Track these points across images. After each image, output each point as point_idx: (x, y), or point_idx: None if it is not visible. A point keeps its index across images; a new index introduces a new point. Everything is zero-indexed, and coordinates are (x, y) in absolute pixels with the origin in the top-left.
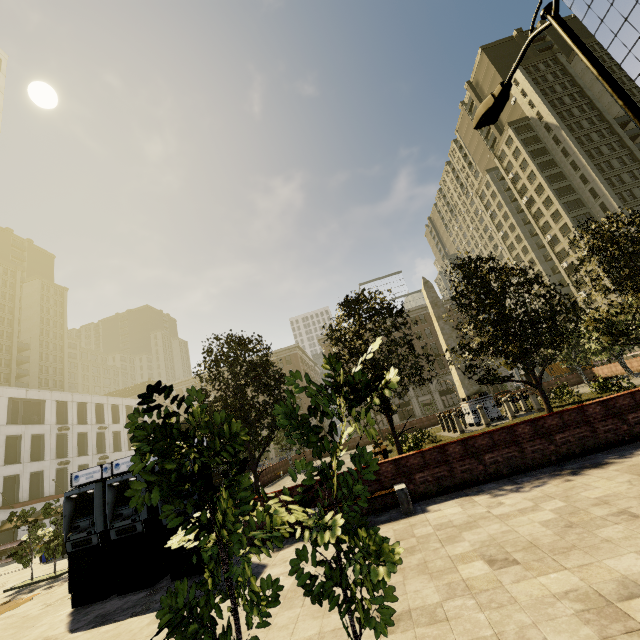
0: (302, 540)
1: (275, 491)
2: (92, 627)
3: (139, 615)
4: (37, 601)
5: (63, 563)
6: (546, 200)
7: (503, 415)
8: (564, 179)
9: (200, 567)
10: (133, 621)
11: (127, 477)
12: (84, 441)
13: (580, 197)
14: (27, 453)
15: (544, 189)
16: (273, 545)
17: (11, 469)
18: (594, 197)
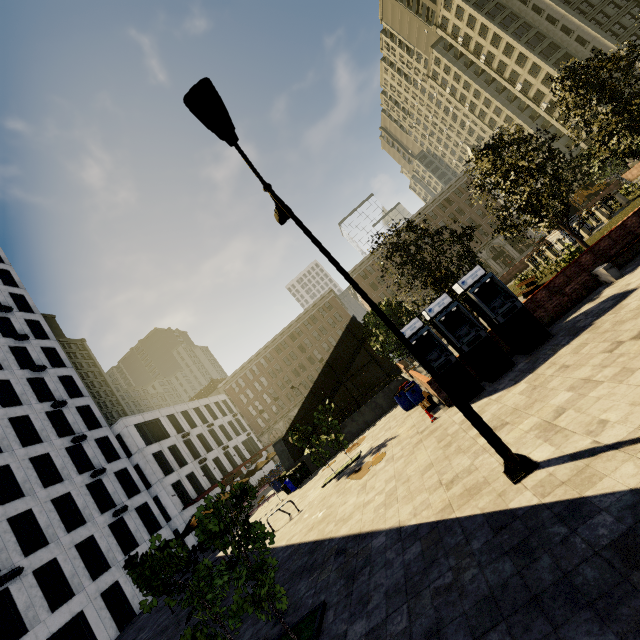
0: (603, 289)
1: (550, 280)
2: (531, 372)
3: (563, 347)
4: (395, 446)
5: (326, 471)
6: (506, 48)
7: (598, 221)
8: (516, 19)
9: (545, 335)
10: (569, 346)
11: (450, 309)
12: (203, 441)
13: (538, 30)
14: (174, 462)
15: (500, 38)
16: (577, 308)
17: (172, 478)
18: (553, 24)
